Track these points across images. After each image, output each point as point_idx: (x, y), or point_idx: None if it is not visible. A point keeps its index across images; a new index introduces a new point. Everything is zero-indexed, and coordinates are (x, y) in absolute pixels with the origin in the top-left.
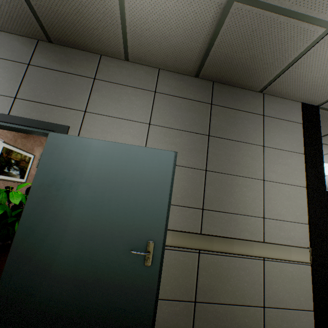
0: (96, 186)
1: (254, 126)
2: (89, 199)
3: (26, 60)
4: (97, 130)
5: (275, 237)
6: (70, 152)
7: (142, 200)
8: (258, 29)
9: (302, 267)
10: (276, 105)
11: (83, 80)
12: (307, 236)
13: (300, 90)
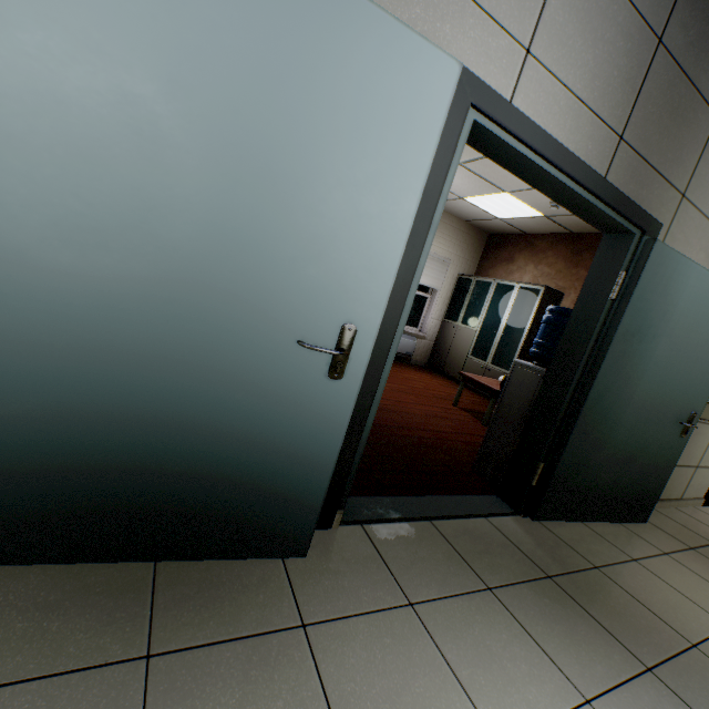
0: (674, 342)
1: None
2: (663, 358)
3: (660, 22)
4: (680, 238)
5: None
6: (668, 283)
7: (705, 365)
8: None
9: None
10: None
11: (704, 117)
12: None
13: None
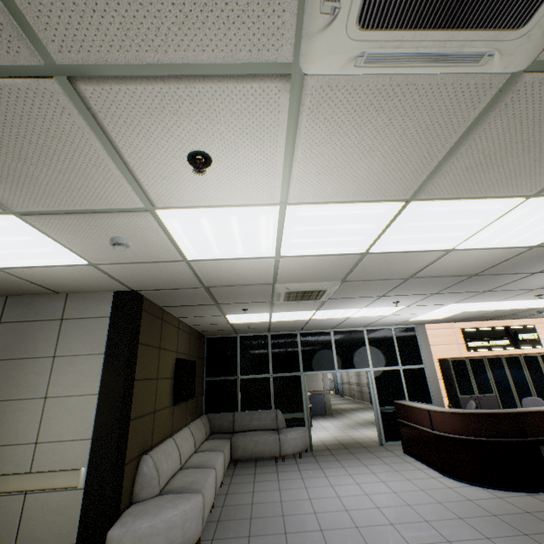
0: None
1: (48, 336)
2: None
3: None
4: None
5: (47, 462)
6: None
7: None
8: None
9: (74, 492)
10: (82, 302)
11: None
12: (88, 453)
13: (87, 288)
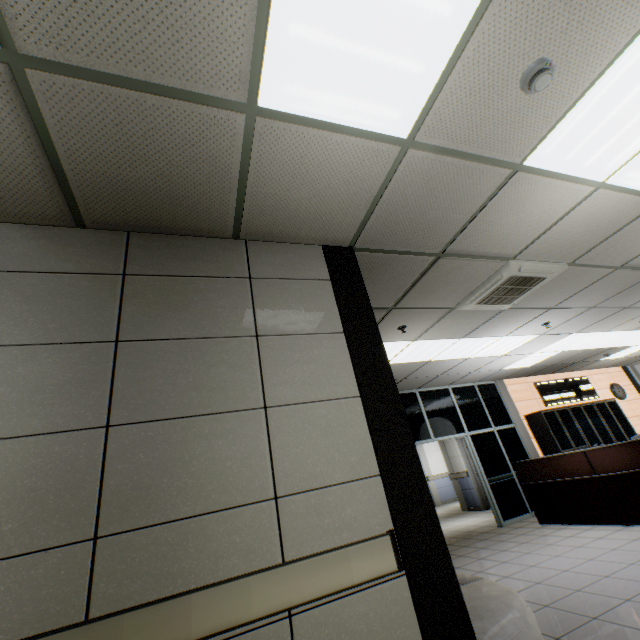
0: None
1: (232, 302)
2: None
3: None
4: None
5: (312, 535)
6: None
7: None
8: (125, 121)
9: (388, 588)
10: (275, 256)
11: None
12: (383, 503)
13: (300, 225)
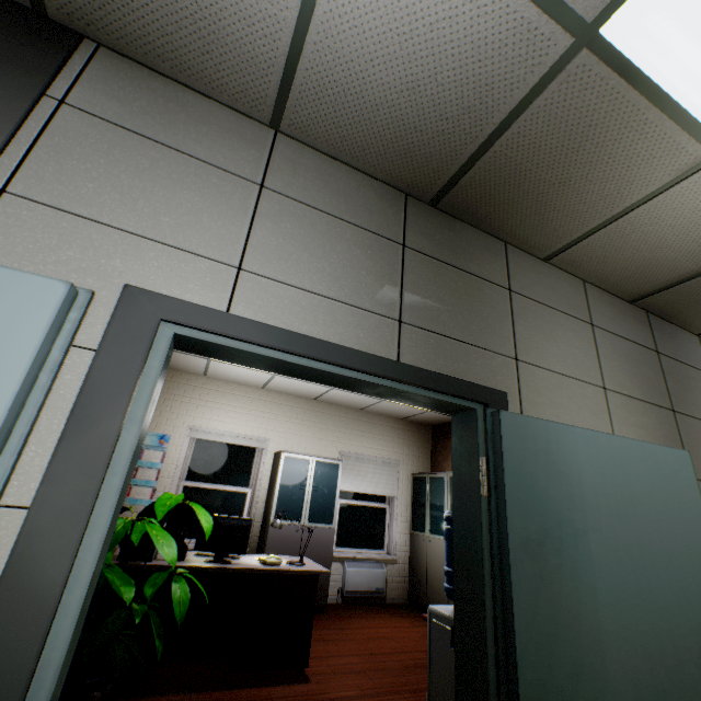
0: (613, 536)
1: None
2: (612, 567)
3: (396, 234)
4: (542, 400)
5: None
6: (549, 457)
7: (685, 558)
8: None
9: None
10: None
11: (494, 291)
12: None
13: None
